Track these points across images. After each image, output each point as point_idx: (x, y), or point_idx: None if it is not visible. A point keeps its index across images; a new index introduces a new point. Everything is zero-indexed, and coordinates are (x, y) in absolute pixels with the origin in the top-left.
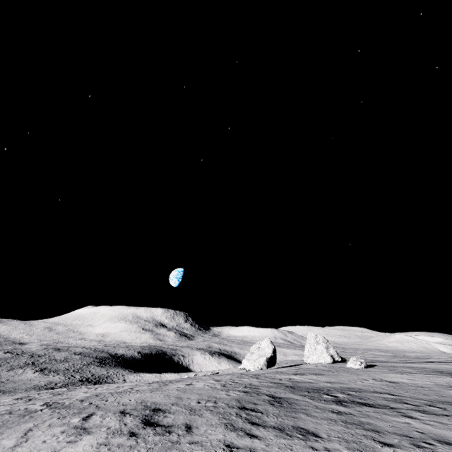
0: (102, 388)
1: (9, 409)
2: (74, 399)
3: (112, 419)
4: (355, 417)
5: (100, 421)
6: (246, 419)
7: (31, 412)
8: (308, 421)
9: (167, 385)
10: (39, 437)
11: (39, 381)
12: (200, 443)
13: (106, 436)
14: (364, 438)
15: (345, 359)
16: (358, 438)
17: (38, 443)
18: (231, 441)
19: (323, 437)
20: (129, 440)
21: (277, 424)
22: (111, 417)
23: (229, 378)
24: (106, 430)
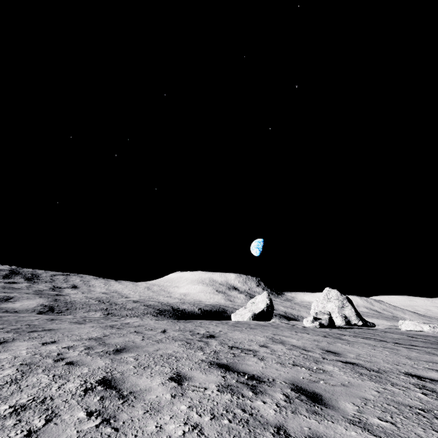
0: None
1: None
2: None
3: None
4: None
5: None
6: None
7: None
8: None
9: None
10: None
11: None
12: None
13: None
14: None
15: (370, 324)
16: None
17: None
18: None
19: None
20: None
21: None
22: None
23: None
24: None
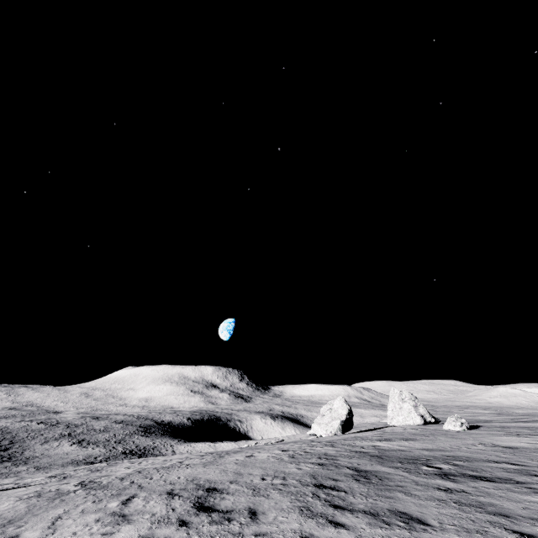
0: (146, 462)
1: (38, 491)
2: (113, 477)
3: (157, 502)
4: (471, 496)
5: (143, 505)
6: (326, 500)
7: (63, 494)
8: (408, 502)
9: (223, 458)
10: (68, 527)
11: (77, 455)
12: (270, 536)
13: (150, 526)
14: (490, 525)
15: (438, 420)
16: (482, 526)
17: (67, 535)
18: (310, 532)
19: (434, 525)
20: (178, 531)
21: (367, 508)
22: (156, 500)
23: (298, 446)
24: (150, 517)
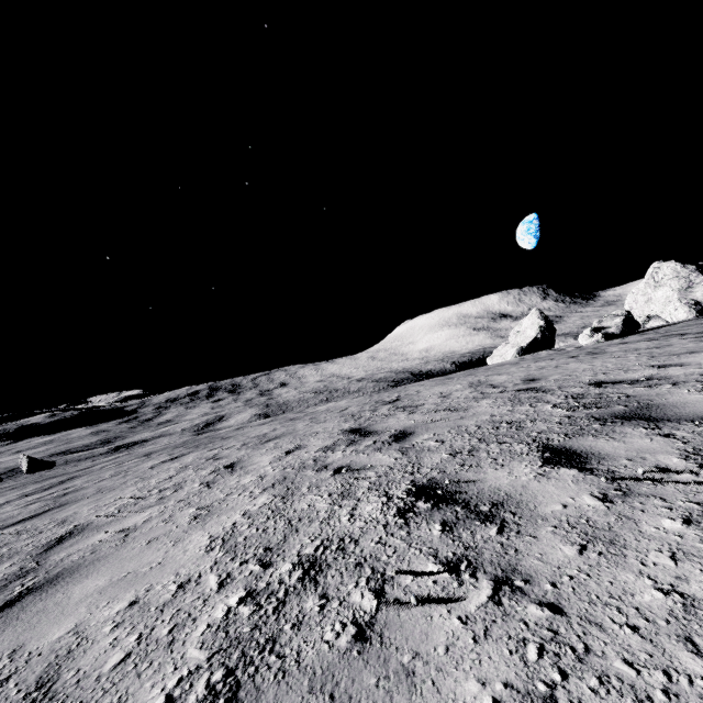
0: None
1: None
2: None
3: None
4: None
5: None
6: None
7: None
8: None
9: None
10: None
11: None
12: None
13: None
14: None
15: None
16: None
17: None
18: None
19: None
20: None
21: None
22: None
23: None
24: None
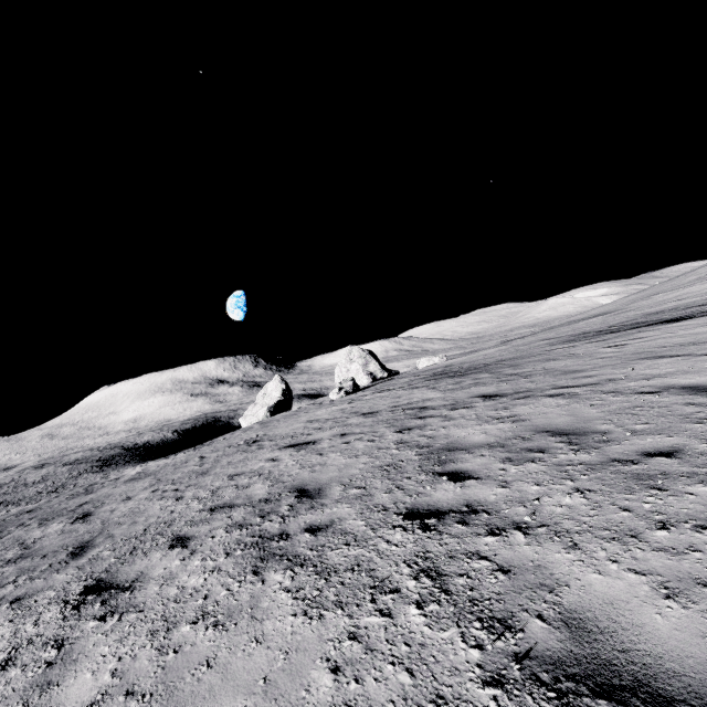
0: None
1: None
2: None
3: None
4: None
5: None
6: None
7: None
8: None
9: None
10: None
11: None
12: None
13: None
14: None
15: (395, 372)
16: None
17: None
18: None
19: None
20: None
21: None
22: None
23: None
24: None
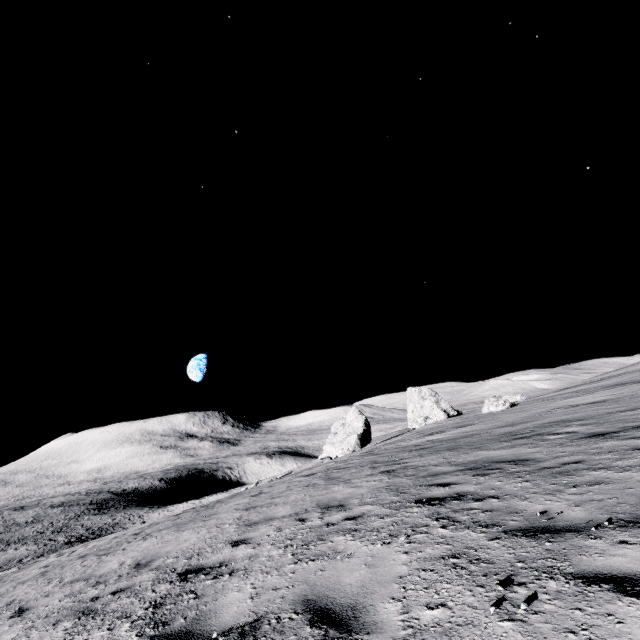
0: (84, 548)
1: None
2: None
3: None
4: None
5: None
6: (482, 525)
7: None
8: None
9: (213, 508)
10: None
11: None
12: None
13: None
14: None
15: (461, 412)
16: None
17: None
18: None
19: None
20: None
21: (600, 513)
22: None
23: (324, 467)
24: None
